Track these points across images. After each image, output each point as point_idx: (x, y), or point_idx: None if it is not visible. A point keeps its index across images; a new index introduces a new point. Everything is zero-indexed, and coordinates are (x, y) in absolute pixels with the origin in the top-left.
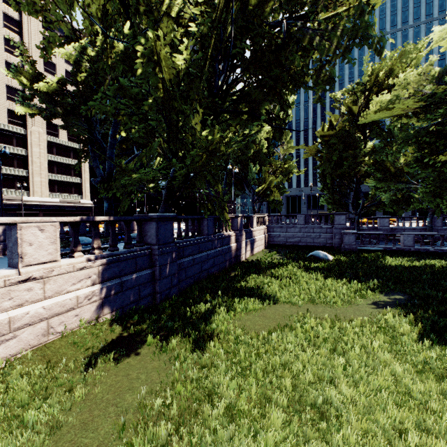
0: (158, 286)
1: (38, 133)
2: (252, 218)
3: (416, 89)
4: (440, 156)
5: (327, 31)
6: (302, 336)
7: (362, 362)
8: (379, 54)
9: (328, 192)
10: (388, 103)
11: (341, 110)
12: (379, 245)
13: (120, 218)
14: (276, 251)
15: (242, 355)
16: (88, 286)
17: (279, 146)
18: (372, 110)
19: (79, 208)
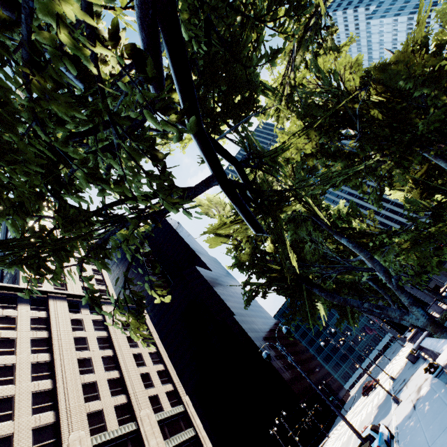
0: None
1: (147, 417)
2: None
3: None
4: None
5: None
6: None
7: None
8: None
9: None
10: None
11: None
12: None
13: None
14: None
15: None
16: None
17: None
18: None
19: None
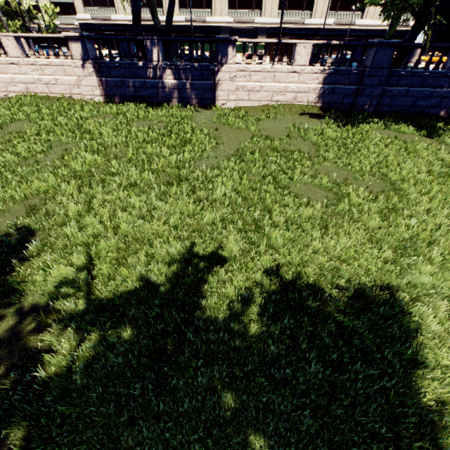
0: (357, 100)
1: None
2: None
3: None
4: None
5: None
6: (395, 142)
7: (399, 155)
8: None
9: None
10: None
11: None
12: None
13: (348, 43)
14: None
15: (349, 132)
16: (316, 84)
17: None
18: None
19: (404, 33)
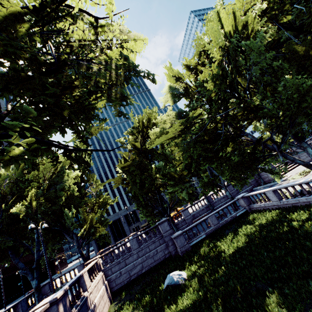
0: None
1: None
2: (82, 277)
3: (171, 123)
4: (227, 148)
5: (102, 65)
6: None
7: None
8: (154, 82)
9: (143, 207)
10: (160, 132)
11: (128, 148)
12: (201, 233)
13: None
14: (126, 303)
15: None
16: None
17: (89, 186)
18: (153, 138)
19: None
